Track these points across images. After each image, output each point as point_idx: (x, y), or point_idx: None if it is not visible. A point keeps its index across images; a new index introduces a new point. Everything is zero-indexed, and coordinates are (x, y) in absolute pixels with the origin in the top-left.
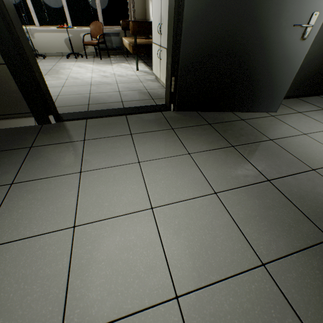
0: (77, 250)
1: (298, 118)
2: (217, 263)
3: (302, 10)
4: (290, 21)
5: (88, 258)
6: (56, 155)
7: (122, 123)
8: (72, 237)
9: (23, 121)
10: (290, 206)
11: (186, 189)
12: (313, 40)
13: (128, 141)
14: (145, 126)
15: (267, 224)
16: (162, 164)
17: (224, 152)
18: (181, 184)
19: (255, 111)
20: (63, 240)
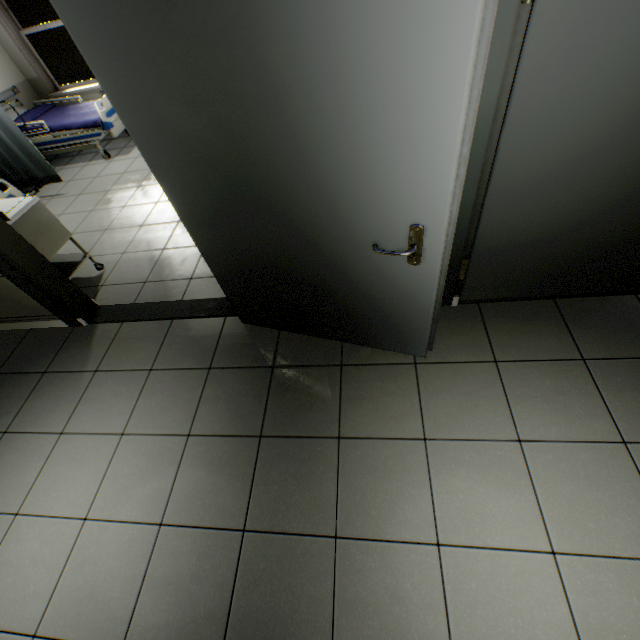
0: (5, 544)
1: (466, 384)
2: (86, 622)
3: (384, 220)
4: (369, 234)
5: (7, 557)
6: (58, 395)
7: (157, 340)
8: (9, 527)
9: (55, 323)
10: (226, 590)
11: (137, 504)
12: (551, 199)
13: (138, 386)
14: (179, 353)
15: (172, 602)
16: (144, 446)
17: (236, 447)
18: (138, 493)
19: (379, 348)
20: (3, 527)
